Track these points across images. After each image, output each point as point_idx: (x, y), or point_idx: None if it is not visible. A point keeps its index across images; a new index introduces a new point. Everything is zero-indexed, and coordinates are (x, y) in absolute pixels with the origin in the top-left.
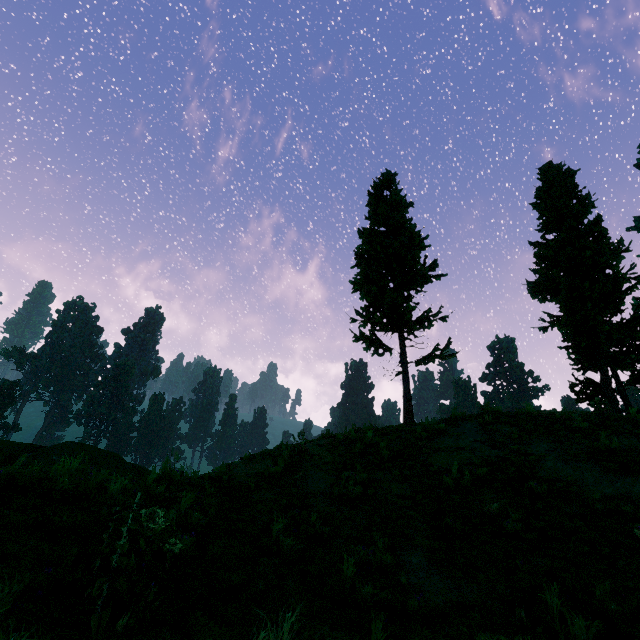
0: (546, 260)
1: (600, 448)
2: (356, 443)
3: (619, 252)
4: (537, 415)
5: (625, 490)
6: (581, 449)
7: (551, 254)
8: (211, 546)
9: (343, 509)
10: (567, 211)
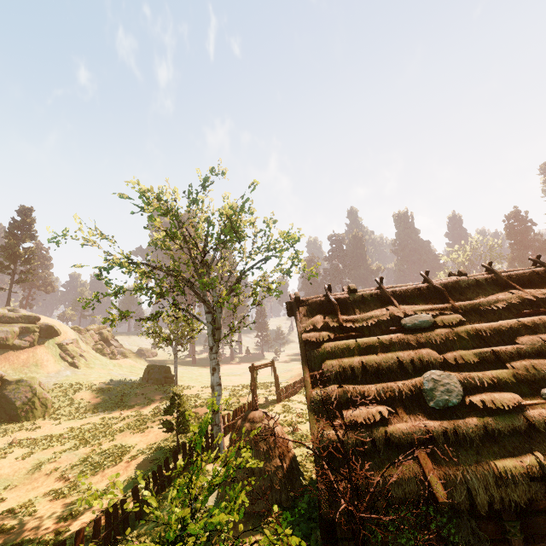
0: None
1: None
2: None
3: None
4: None
5: None
6: None
7: None
8: None
9: None
10: None
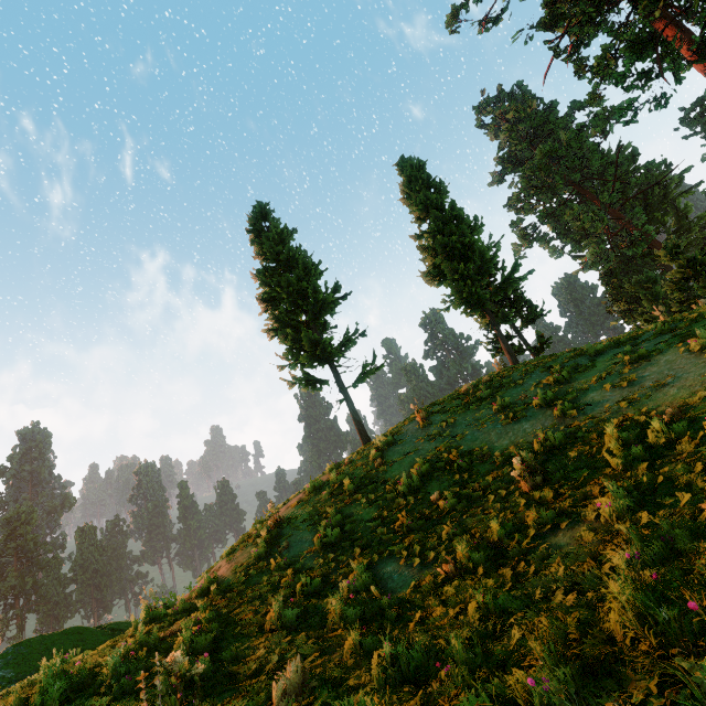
0: (428, 250)
1: (499, 408)
2: (325, 488)
3: (477, 228)
4: (458, 394)
5: (515, 436)
6: (488, 414)
7: (429, 245)
8: (225, 654)
9: (329, 557)
10: (429, 202)
